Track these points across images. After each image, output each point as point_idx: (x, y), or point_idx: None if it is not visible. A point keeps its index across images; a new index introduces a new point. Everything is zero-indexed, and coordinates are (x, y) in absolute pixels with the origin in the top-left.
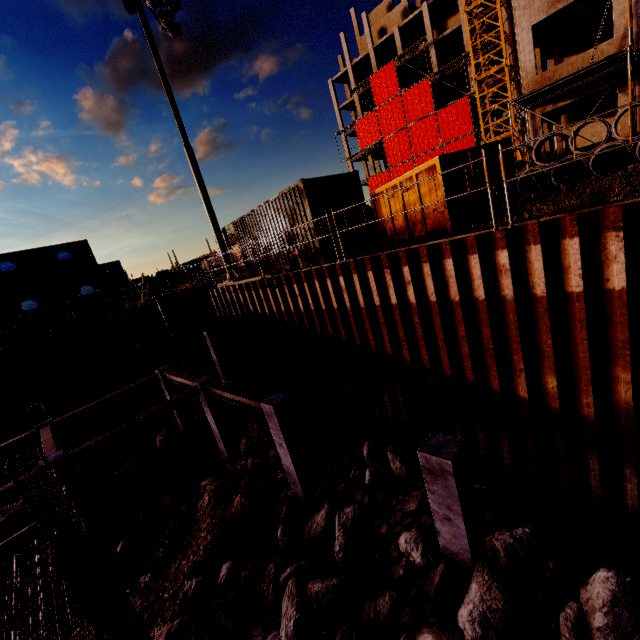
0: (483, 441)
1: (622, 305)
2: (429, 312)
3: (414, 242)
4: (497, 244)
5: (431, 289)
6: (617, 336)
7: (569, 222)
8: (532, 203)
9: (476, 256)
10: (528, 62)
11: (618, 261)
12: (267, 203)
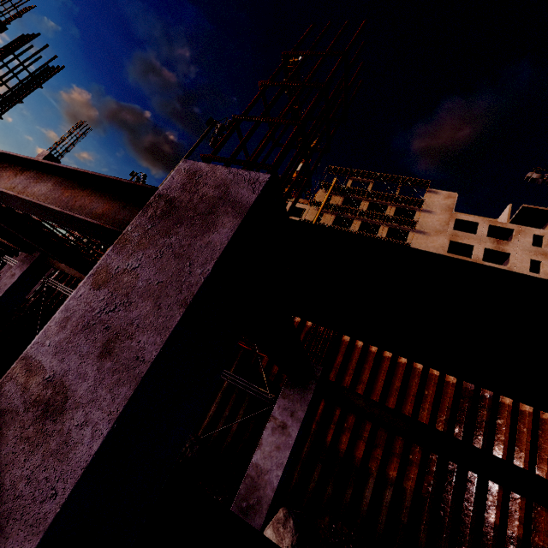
0: None
1: None
2: None
3: None
4: None
5: None
6: None
7: None
8: None
9: None
10: None
11: None
12: None
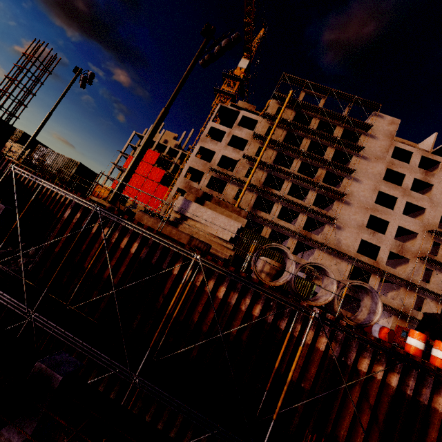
0: None
1: None
2: None
3: None
4: None
5: None
6: None
7: None
8: None
9: None
10: (172, 194)
11: None
12: (63, 155)
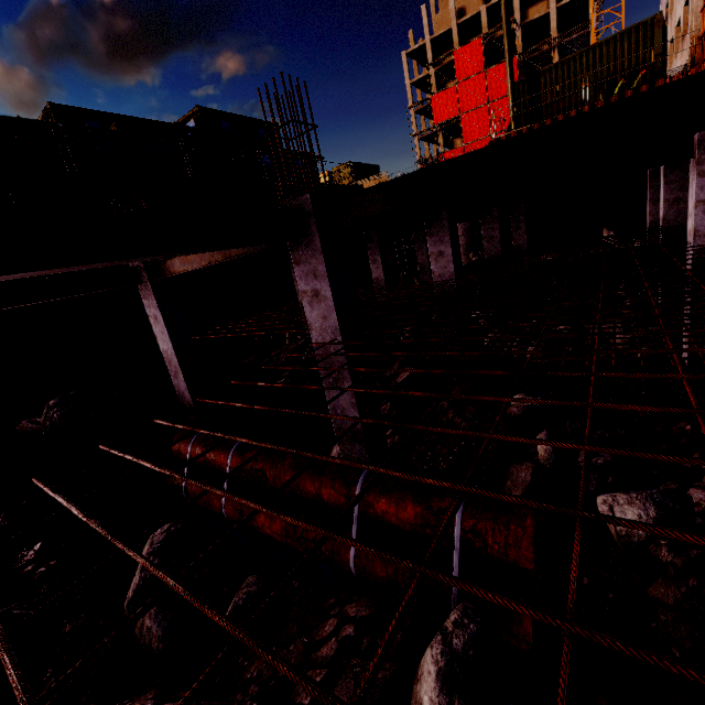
0: None
1: None
2: None
3: None
4: None
5: None
6: None
7: None
8: None
9: None
10: (699, 8)
11: None
12: (592, 47)
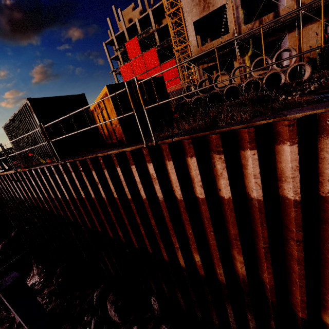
0: (165, 290)
1: (231, 210)
2: (117, 203)
3: (111, 147)
4: (146, 158)
5: (112, 188)
6: (231, 230)
7: (187, 145)
8: (181, 121)
9: (134, 166)
10: (193, 41)
11: (224, 177)
12: (15, 115)
